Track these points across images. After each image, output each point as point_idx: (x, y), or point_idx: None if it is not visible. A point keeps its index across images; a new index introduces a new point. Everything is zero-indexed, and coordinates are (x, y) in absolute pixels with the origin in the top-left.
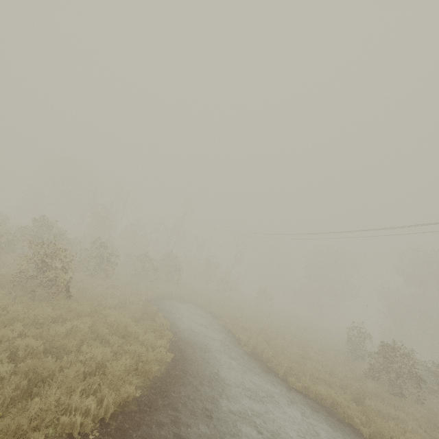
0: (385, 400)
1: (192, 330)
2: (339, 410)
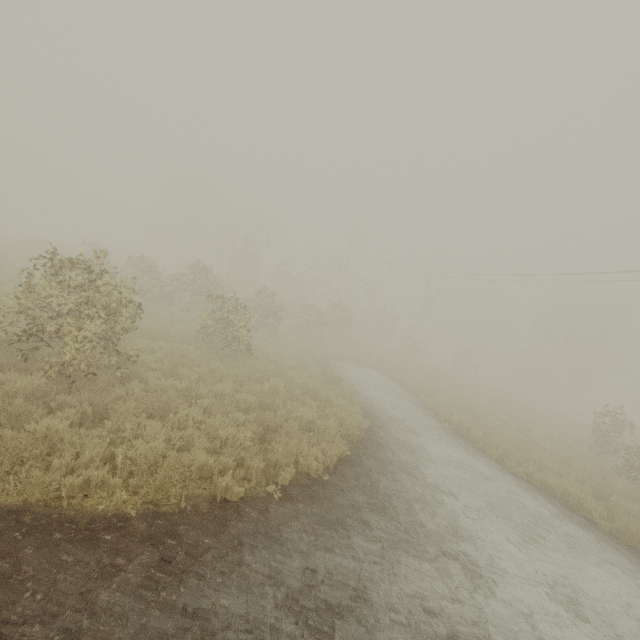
0: None
1: (379, 399)
2: (571, 502)
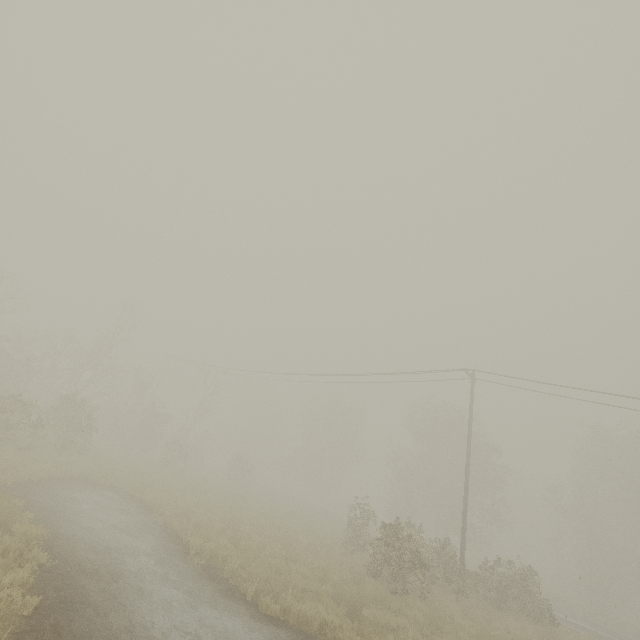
0: (385, 604)
1: (96, 541)
2: (328, 635)
